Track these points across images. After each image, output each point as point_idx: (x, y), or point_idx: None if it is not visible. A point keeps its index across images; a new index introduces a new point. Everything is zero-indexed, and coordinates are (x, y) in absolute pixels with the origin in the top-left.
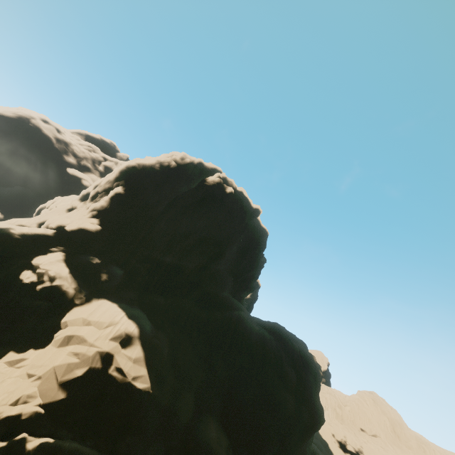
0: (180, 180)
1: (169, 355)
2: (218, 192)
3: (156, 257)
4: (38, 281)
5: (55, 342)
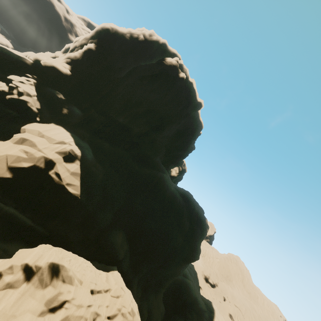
0: (144, 55)
1: (101, 181)
2: (172, 73)
3: (112, 115)
4: (8, 92)
5: (13, 139)
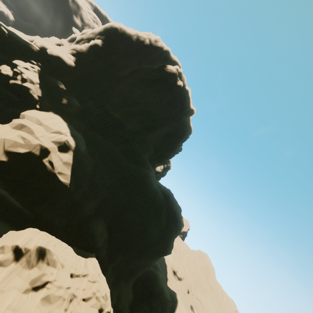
0: (147, 58)
1: (91, 172)
2: (171, 80)
3: (108, 109)
4: (12, 76)
5: (12, 124)
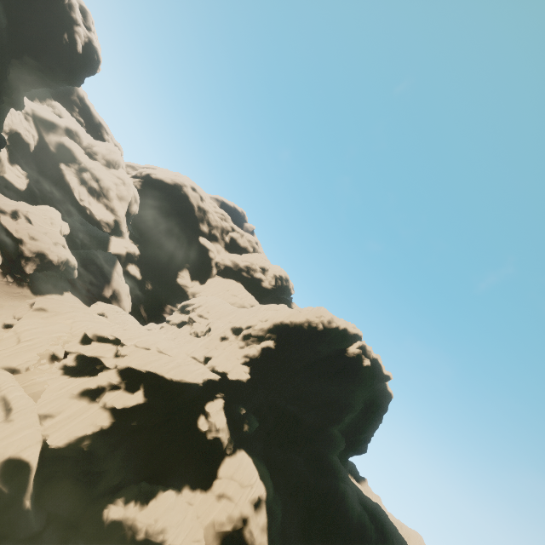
0: (322, 341)
1: (281, 521)
2: (355, 363)
3: (280, 402)
4: (208, 428)
5: (214, 490)
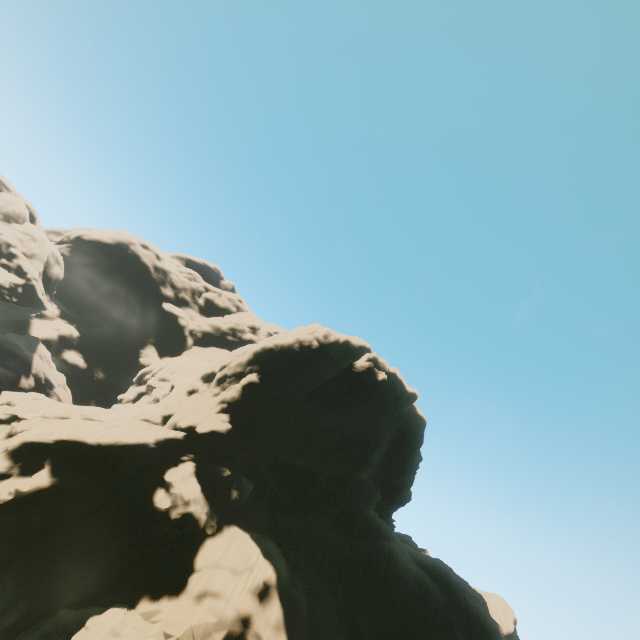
0: (321, 363)
1: (307, 611)
2: (368, 380)
3: (285, 457)
4: (172, 504)
5: (190, 589)
